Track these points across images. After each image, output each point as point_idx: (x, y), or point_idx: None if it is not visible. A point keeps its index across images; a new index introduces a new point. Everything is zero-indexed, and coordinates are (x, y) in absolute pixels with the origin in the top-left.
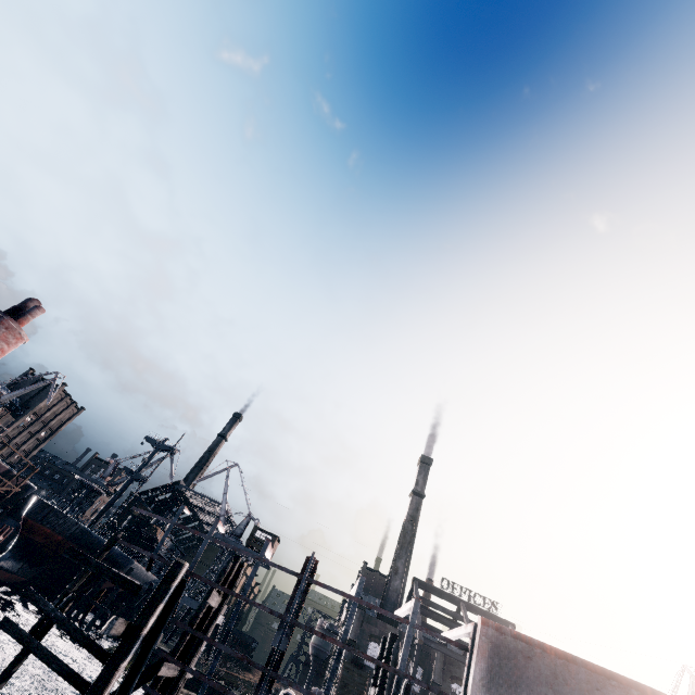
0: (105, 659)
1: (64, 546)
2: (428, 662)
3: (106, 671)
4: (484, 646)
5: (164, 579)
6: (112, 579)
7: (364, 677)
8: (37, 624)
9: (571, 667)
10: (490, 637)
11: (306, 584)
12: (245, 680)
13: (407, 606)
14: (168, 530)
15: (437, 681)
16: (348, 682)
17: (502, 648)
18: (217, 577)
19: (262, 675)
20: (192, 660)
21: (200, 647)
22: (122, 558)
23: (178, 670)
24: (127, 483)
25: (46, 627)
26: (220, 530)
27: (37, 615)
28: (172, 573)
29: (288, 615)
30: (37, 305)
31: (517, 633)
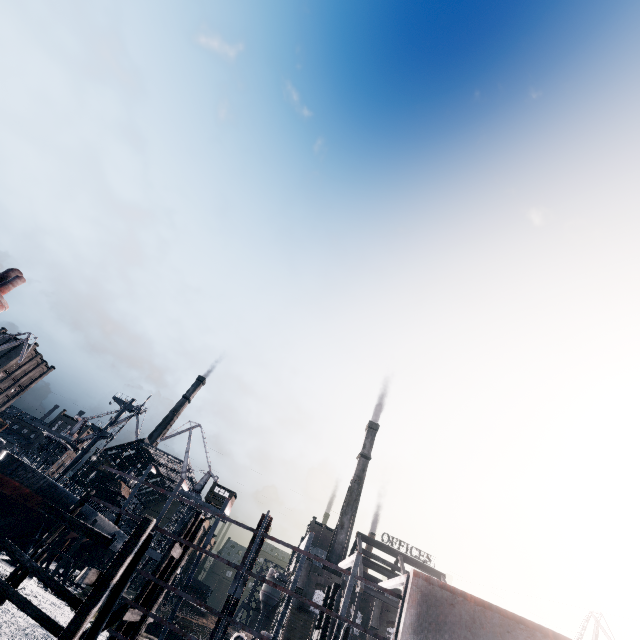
0: (77, 605)
1: (31, 499)
2: (367, 609)
3: (79, 616)
4: (415, 595)
5: (133, 533)
6: (84, 533)
7: (309, 621)
8: (13, 573)
9: (487, 613)
10: (420, 587)
11: (261, 539)
12: (200, 624)
13: (350, 559)
14: (136, 488)
15: (374, 625)
16: (294, 626)
17: (430, 597)
18: (180, 531)
19: (218, 620)
20: (154, 606)
21: (161, 594)
22: (87, 511)
23: (141, 615)
24: (94, 440)
25: (21, 575)
26: (184, 488)
27: (2, 563)
28: (140, 529)
29: (244, 566)
30: (18, 275)
31: (443, 584)
